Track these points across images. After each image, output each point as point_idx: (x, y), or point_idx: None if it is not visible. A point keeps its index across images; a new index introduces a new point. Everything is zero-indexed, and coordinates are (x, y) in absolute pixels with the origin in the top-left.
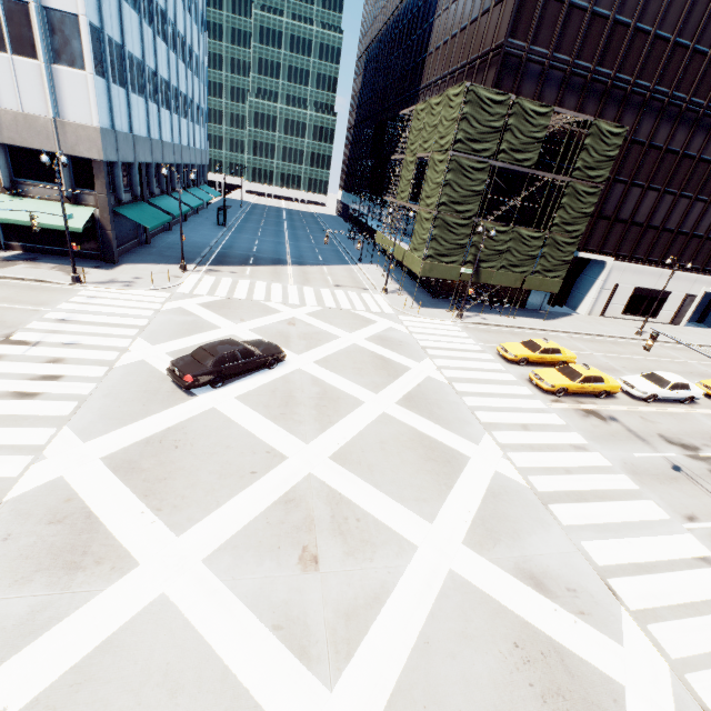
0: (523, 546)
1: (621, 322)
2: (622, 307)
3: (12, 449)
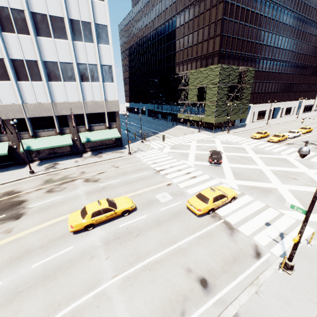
0: (316, 166)
1: (258, 122)
2: (256, 118)
3: (218, 184)
